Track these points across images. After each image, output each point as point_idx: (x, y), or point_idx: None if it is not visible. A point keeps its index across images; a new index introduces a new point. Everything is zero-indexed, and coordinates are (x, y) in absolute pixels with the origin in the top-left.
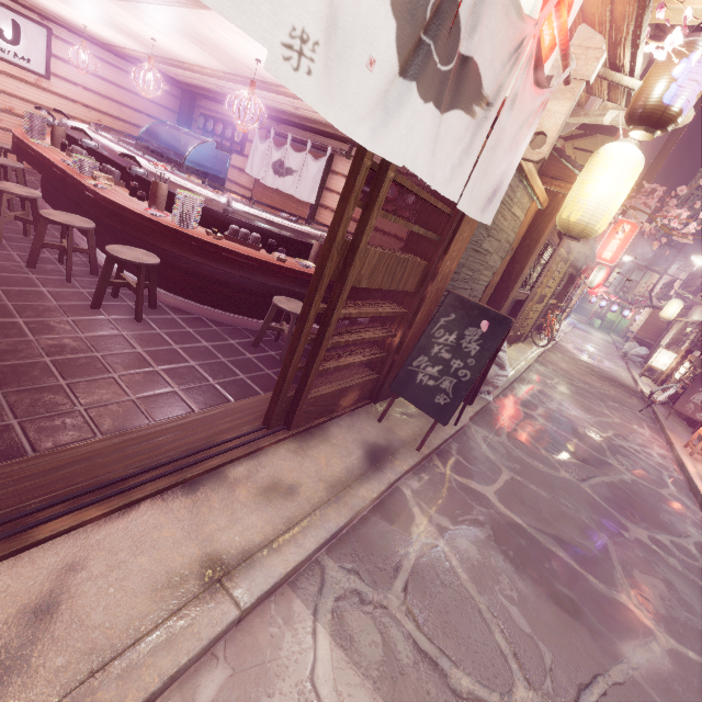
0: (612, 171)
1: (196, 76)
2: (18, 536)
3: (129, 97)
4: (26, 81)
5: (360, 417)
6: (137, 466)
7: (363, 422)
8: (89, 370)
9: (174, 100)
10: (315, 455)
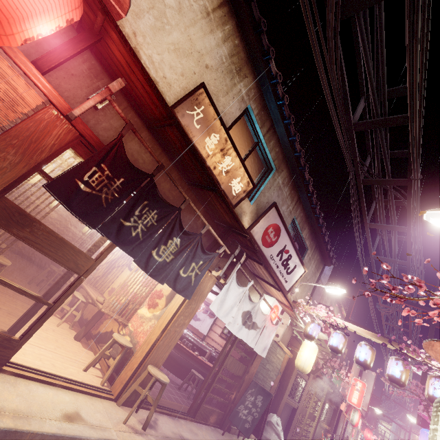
0: (308, 349)
1: None
2: (148, 405)
3: None
4: None
5: (215, 430)
6: (162, 405)
7: (216, 432)
8: None
9: None
10: (201, 431)
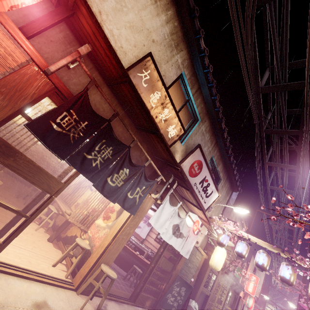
0: (219, 253)
1: None
2: (100, 294)
3: None
4: None
5: None
6: (110, 293)
7: None
8: None
9: None
10: None
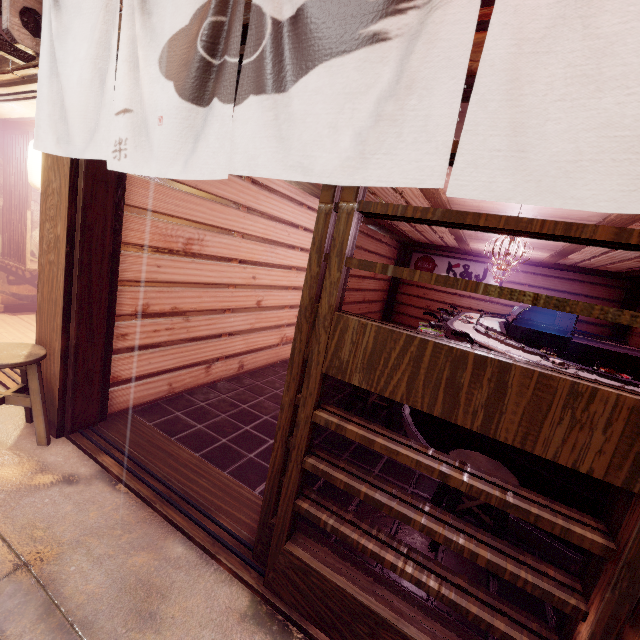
0: None
1: (605, 258)
2: (101, 451)
3: (564, 296)
4: (483, 300)
5: None
6: (165, 475)
7: None
8: (269, 431)
9: (618, 291)
10: None
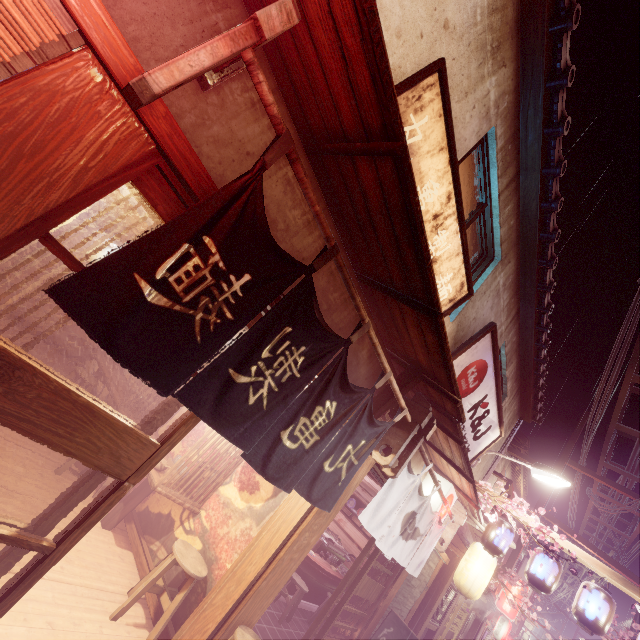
0: (480, 561)
1: None
2: None
3: None
4: None
5: None
6: None
7: None
8: None
9: None
10: None
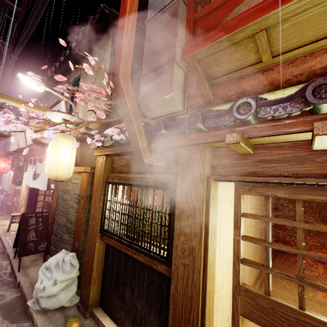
0: None
1: None
2: None
3: None
4: None
5: None
6: None
7: None
8: None
9: None
10: None
